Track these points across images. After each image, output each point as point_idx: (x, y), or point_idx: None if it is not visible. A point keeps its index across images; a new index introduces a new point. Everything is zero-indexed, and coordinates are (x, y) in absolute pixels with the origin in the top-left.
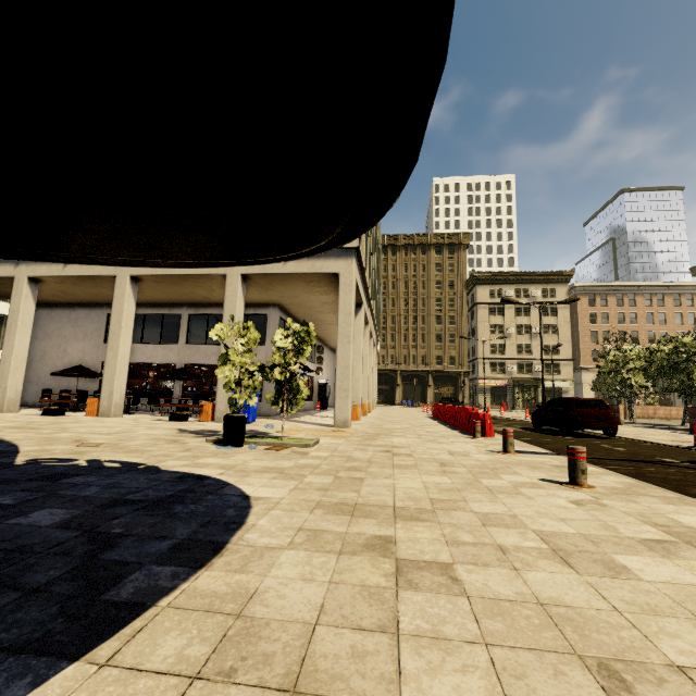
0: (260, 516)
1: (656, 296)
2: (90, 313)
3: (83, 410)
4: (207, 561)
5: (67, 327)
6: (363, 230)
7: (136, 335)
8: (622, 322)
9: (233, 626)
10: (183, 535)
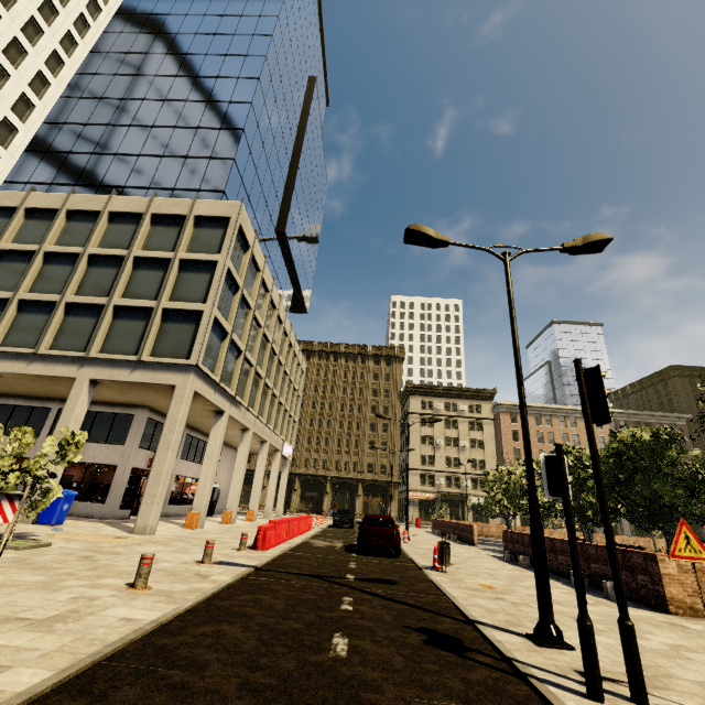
0: None
1: (569, 418)
2: None
3: None
4: None
5: None
6: None
7: None
8: (542, 441)
9: None
10: None
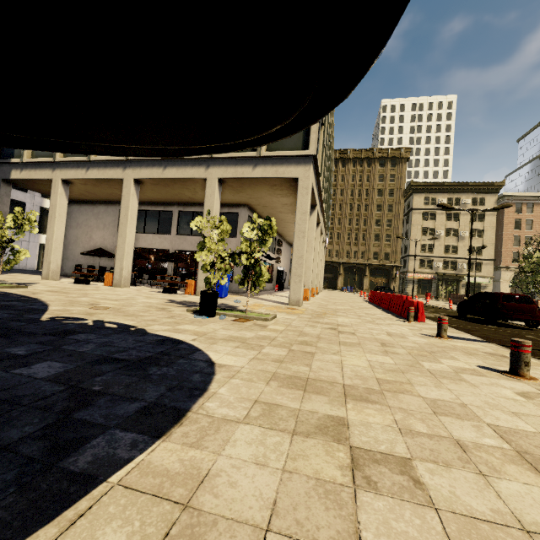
0: (221, 383)
1: None
2: (107, 209)
3: (103, 281)
4: (166, 430)
5: (92, 219)
6: (333, 103)
7: (140, 226)
8: None
9: (177, 522)
10: (151, 398)
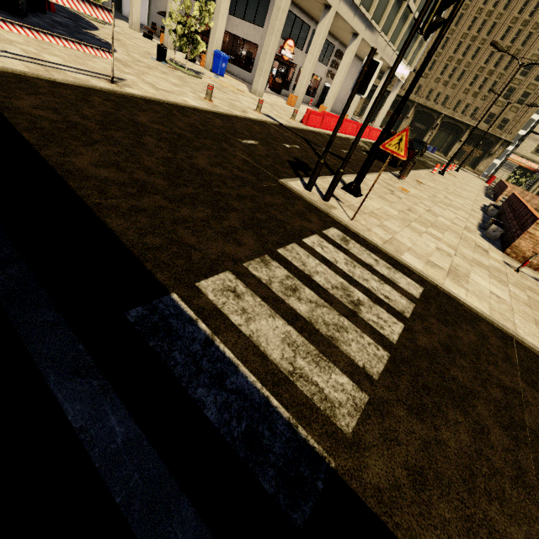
0: None
1: None
2: None
3: None
4: None
5: None
6: None
7: None
8: None
9: None
10: None
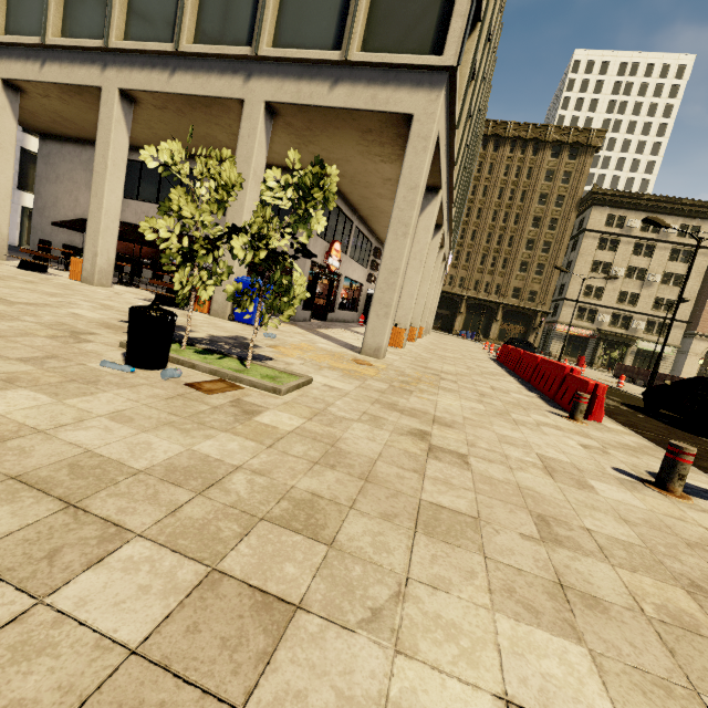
0: None
1: None
2: None
3: None
4: None
5: (79, 171)
6: None
7: (152, 192)
8: None
9: None
10: None
